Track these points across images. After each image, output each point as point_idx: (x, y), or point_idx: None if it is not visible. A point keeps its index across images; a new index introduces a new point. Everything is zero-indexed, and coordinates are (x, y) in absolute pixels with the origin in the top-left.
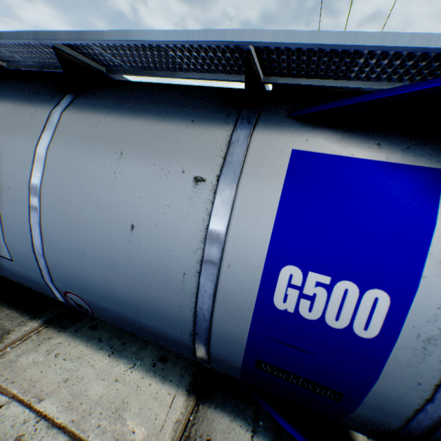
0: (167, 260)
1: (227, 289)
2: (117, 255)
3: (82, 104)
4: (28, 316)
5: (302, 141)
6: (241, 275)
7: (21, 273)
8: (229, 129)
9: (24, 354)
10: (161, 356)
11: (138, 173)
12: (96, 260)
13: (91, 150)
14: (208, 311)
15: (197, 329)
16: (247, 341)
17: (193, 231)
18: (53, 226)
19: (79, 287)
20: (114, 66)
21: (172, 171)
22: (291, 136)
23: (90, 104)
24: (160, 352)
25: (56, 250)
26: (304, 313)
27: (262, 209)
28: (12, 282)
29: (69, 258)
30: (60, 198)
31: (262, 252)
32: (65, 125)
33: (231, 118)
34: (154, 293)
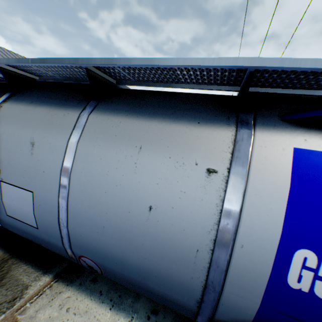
0: (181, 238)
1: (240, 266)
2: (134, 231)
3: (104, 108)
4: (41, 271)
5: (301, 141)
6: (254, 255)
7: (43, 238)
8: (232, 130)
9: (41, 309)
10: (152, 308)
11: (156, 164)
12: (114, 234)
13: (114, 145)
14: (219, 284)
15: (205, 297)
16: (255, 313)
17: (207, 214)
18: (78, 204)
19: (95, 254)
20: (124, 79)
21: (186, 163)
22: (288, 136)
23: (110, 108)
24: (151, 304)
25: (79, 223)
26: (318, 293)
27: (272, 197)
28: (26, 239)
29: (89, 230)
30: (86, 182)
31: (275, 236)
32: (91, 124)
33: (231, 121)
34: (166, 265)
